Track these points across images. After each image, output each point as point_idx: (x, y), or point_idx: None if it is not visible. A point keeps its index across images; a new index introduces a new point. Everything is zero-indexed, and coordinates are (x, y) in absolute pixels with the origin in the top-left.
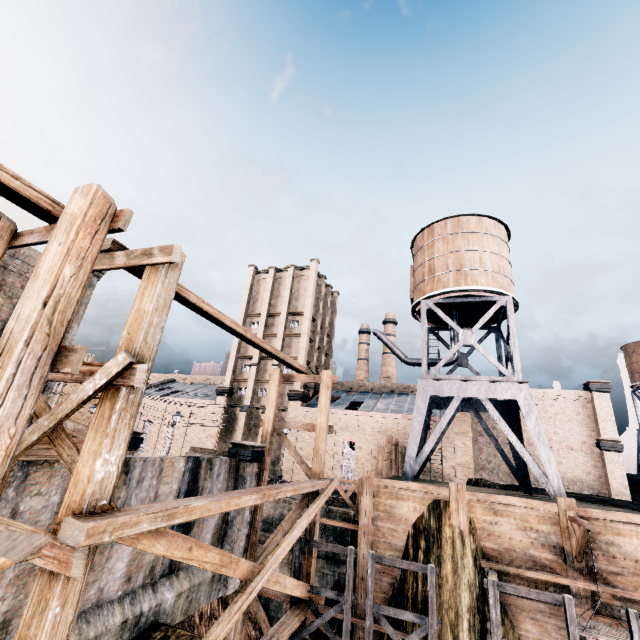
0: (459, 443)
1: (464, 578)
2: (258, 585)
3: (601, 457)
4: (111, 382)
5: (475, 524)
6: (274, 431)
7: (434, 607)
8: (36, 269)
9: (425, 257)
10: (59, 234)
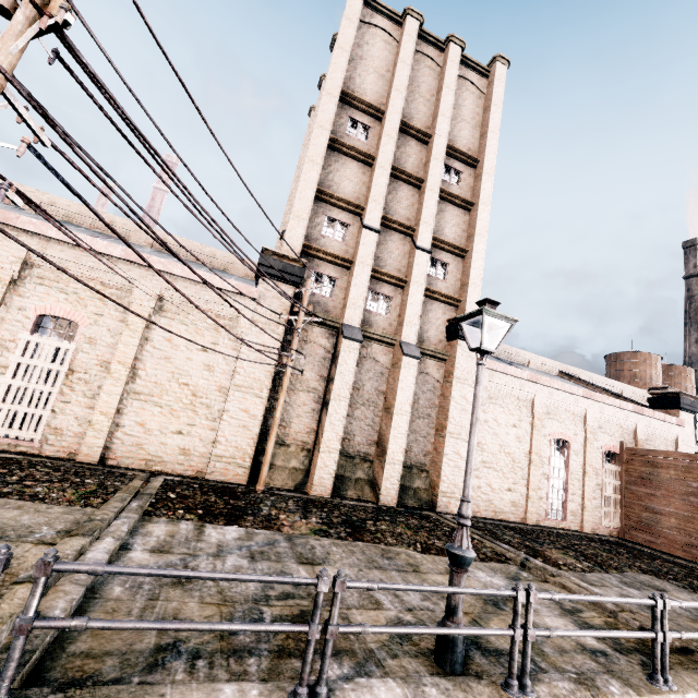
0: None
1: None
2: None
3: None
4: None
5: None
6: None
7: None
8: None
9: None
10: None
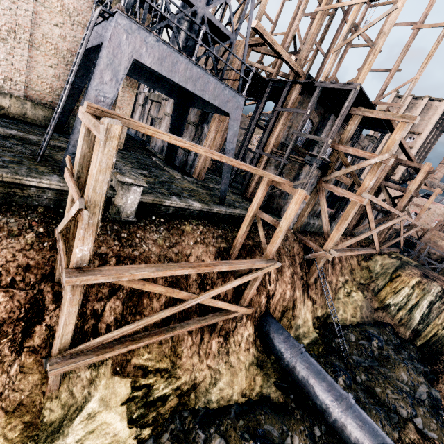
0: None
1: None
2: (402, 237)
3: None
4: (412, 195)
5: None
6: None
7: None
8: (415, 178)
9: None
10: (421, 173)
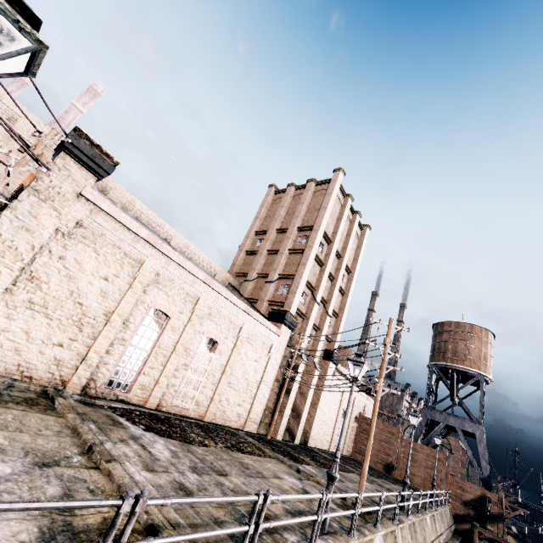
0: None
1: None
2: None
3: None
4: None
5: None
6: None
7: None
8: None
9: (482, 347)
10: None
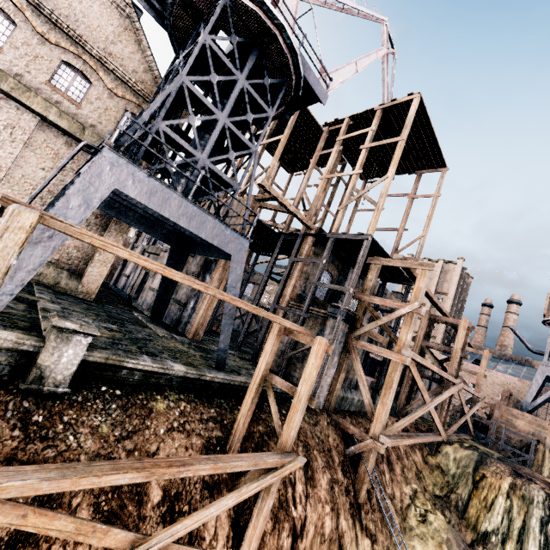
0: None
1: (549, 459)
2: (468, 416)
3: None
4: (460, 357)
5: None
6: None
7: (532, 452)
8: (457, 336)
9: None
10: (461, 329)
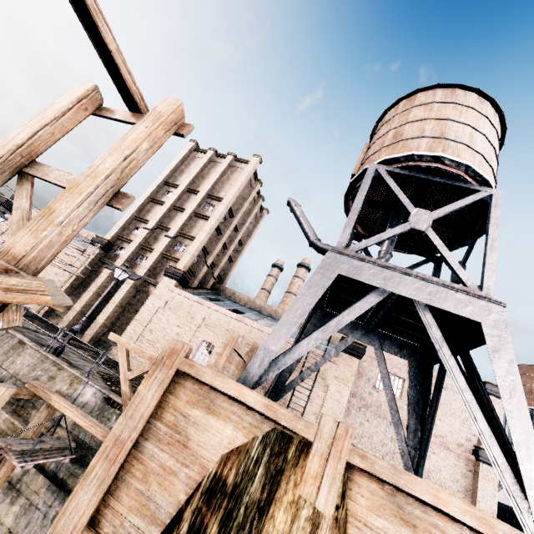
0: (334, 389)
1: None
2: None
3: (475, 467)
4: None
5: (347, 526)
6: (13, 173)
7: None
8: None
9: (392, 125)
10: None
